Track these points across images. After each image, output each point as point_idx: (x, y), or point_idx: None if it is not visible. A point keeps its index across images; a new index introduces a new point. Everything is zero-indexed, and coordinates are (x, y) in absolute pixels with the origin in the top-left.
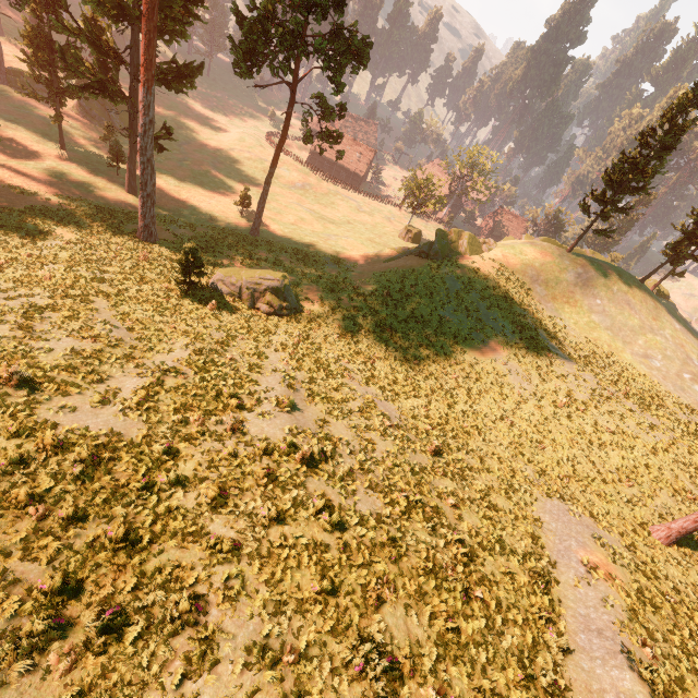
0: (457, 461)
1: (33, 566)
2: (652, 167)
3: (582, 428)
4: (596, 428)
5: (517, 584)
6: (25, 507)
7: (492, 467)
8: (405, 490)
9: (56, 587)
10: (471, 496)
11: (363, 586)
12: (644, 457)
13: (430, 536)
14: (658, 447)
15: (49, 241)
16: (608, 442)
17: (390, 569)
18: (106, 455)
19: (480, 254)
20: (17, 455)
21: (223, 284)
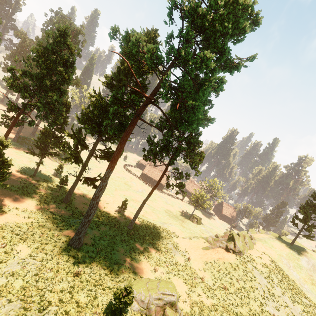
0: None
1: None
2: None
3: None
4: None
5: None
6: None
7: None
8: None
9: None
10: None
11: None
12: None
13: None
14: None
15: (9, 261)
16: None
17: None
18: None
19: (253, 247)
20: None
21: (135, 300)
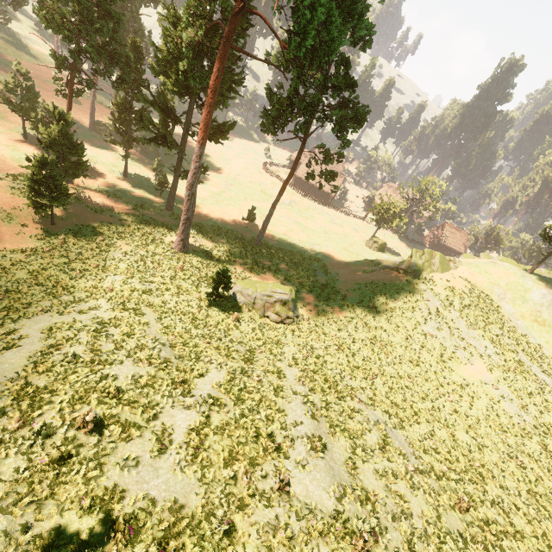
0: (486, 521)
1: None
2: None
3: None
4: None
5: None
6: None
7: (522, 529)
8: None
9: None
10: None
11: None
12: None
13: None
14: None
15: (111, 252)
16: None
17: None
18: (172, 545)
19: (449, 271)
20: None
21: (241, 294)
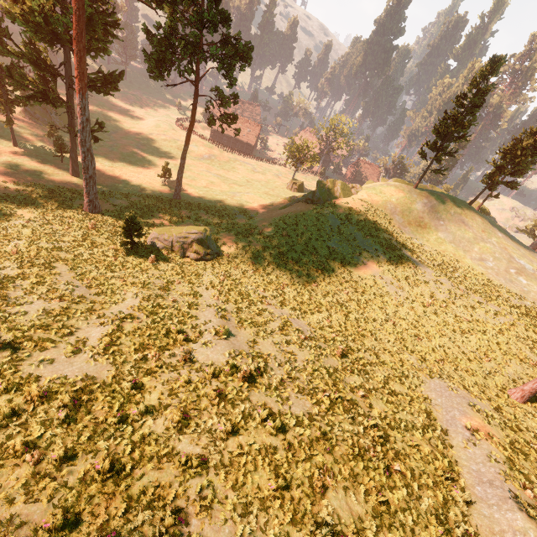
0: (359, 360)
1: (35, 507)
2: (467, 121)
3: (446, 320)
4: (456, 319)
5: (422, 453)
6: (22, 455)
7: (385, 360)
8: (325, 390)
9: (58, 524)
10: (375, 386)
11: (309, 477)
12: (494, 337)
13: (351, 425)
14: (503, 328)
15: (12, 221)
16: (466, 329)
17: (327, 459)
18: (84, 397)
19: (351, 196)
20: (10, 409)
21: (158, 240)
